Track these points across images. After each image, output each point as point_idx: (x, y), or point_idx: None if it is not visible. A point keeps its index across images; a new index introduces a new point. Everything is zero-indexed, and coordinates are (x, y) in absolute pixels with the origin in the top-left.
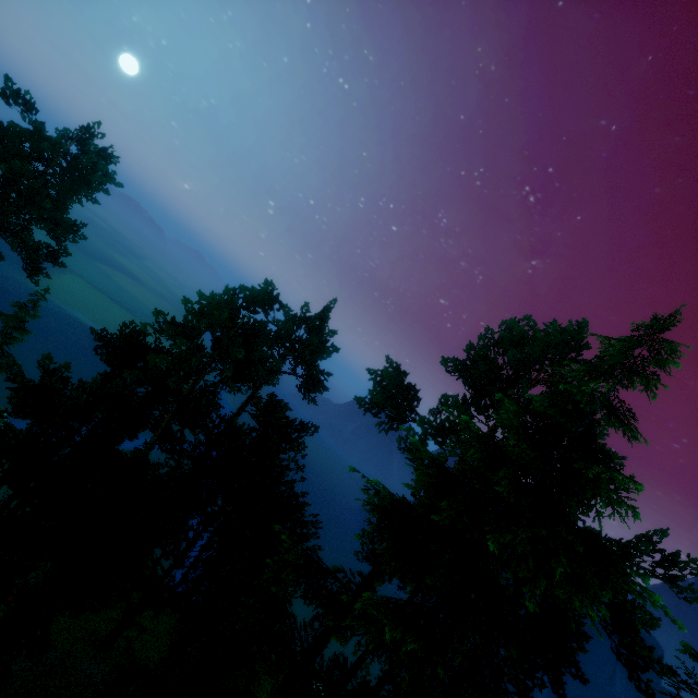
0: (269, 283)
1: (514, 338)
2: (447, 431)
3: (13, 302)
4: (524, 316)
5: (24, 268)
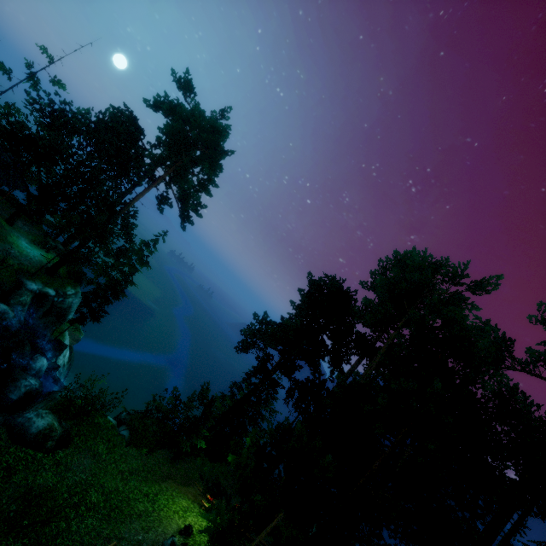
0: (413, 248)
1: None
2: None
3: (141, 240)
4: None
5: (180, 216)
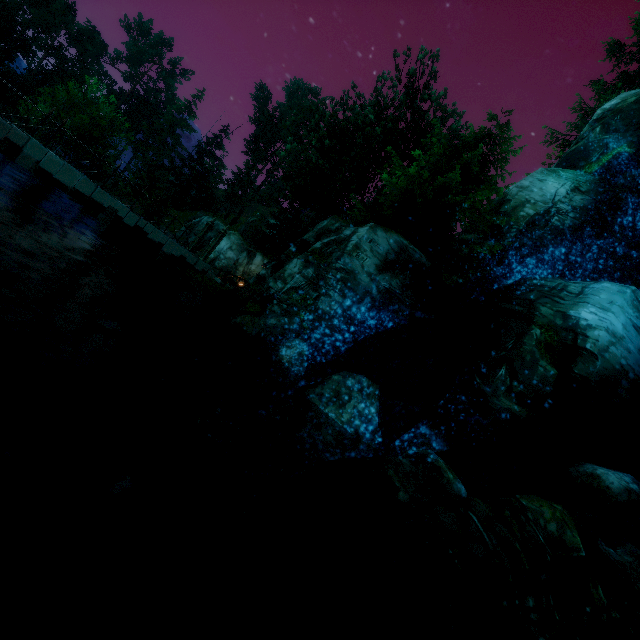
0: None
1: (154, 41)
2: (131, 77)
3: None
4: (150, 19)
5: None
